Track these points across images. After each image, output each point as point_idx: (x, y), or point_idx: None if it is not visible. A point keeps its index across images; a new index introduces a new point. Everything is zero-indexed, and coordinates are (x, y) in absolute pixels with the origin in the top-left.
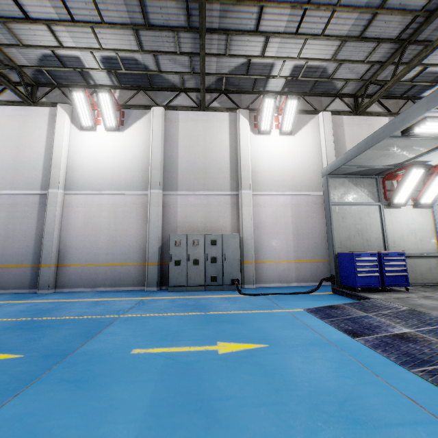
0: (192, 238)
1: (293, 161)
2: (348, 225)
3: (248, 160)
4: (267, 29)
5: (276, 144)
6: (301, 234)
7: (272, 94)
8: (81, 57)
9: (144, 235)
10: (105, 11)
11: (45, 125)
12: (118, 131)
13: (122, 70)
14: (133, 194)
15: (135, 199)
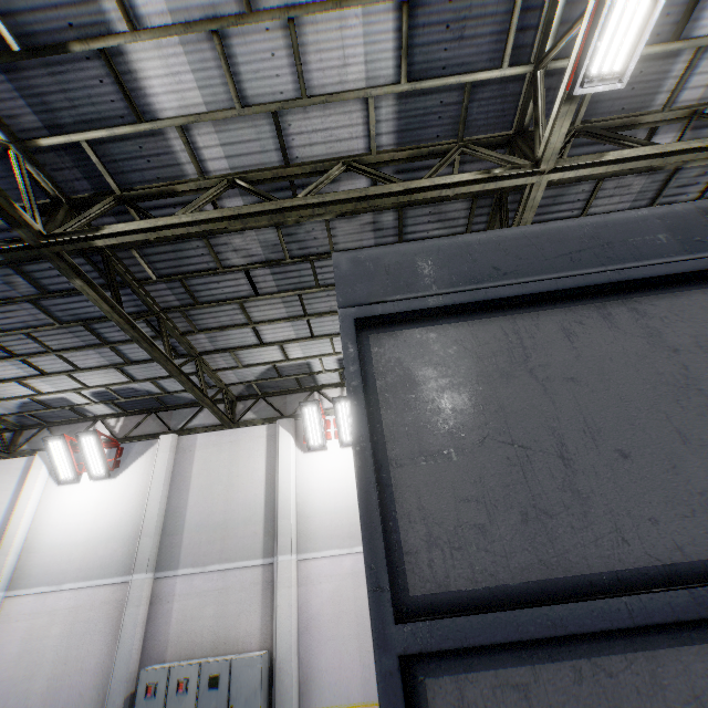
0: (178, 674)
1: None
2: None
3: (289, 499)
4: (274, 339)
5: (336, 463)
6: None
7: (310, 401)
8: (67, 397)
9: (110, 667)
10: (77, 360)
11: (15, 484)
12: (109, 477)
13: (121, 400)
14: (108, 583)
15: (110, 593)
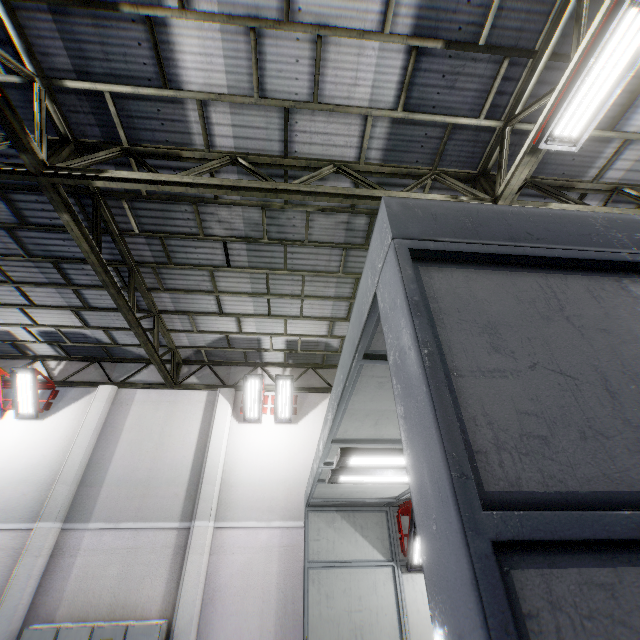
0: (66, 636)
1: (291, 464)
2: (337, 613)
3: (217, 465)
4: (233, 311)
5: (268, 437)
6: (291, 614)
7: (254, 374)
8: (13, 331)
9: None
10: (36, 296)
11: None
12: (37, 418)
13: (68, 343)
14: (10, 528)
15: (9, 539)
